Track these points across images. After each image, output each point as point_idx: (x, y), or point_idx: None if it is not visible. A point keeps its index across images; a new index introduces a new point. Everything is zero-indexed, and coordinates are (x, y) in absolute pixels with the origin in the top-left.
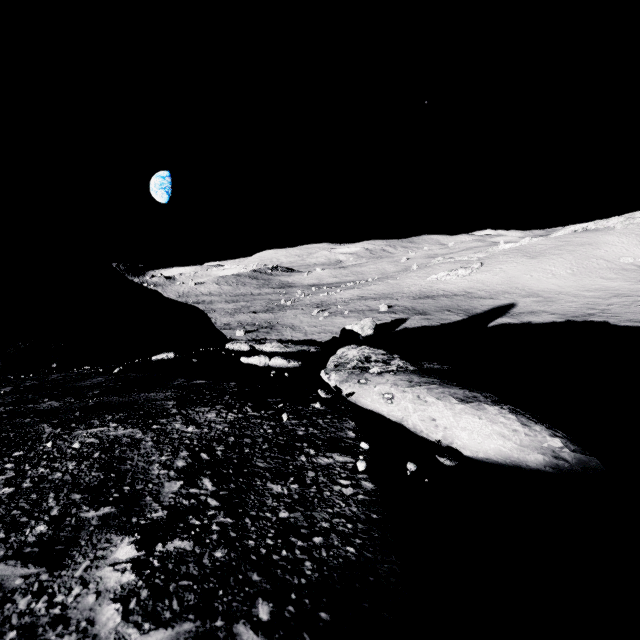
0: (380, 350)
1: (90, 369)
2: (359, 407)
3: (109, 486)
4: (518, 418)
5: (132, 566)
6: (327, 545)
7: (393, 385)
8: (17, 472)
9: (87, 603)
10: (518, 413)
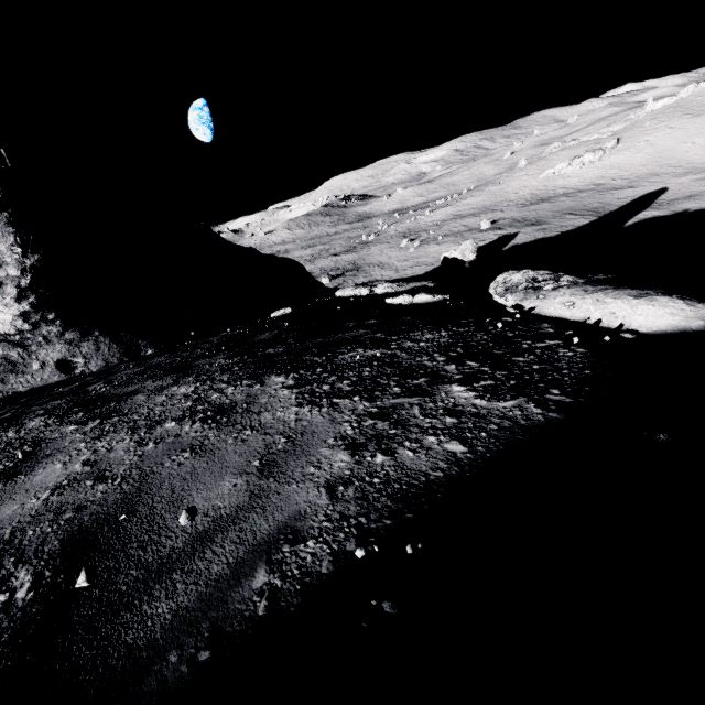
0: (543, 271)
1: (233, 331)
2: (543, 316)
3: (409, 372)
4: (685, 302)
5: (469, 391)
6: (572, 372)
7: (571, 295)
8: (337, 376)
9: (463, 401)
10: (684, 299)
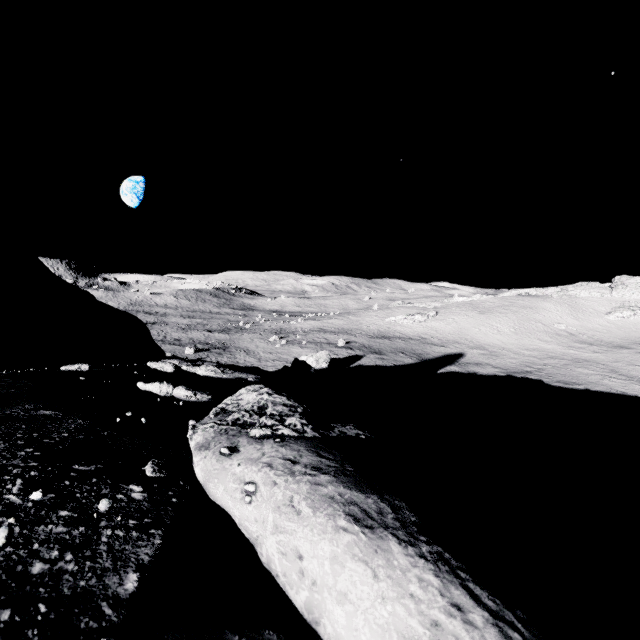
0: (284, 398)
1: None
2: (206, 498)
3: None
4: (445, 585)
5: None
6: None
7: (265, 466)
8: None
9: None
10: (446, 567)
